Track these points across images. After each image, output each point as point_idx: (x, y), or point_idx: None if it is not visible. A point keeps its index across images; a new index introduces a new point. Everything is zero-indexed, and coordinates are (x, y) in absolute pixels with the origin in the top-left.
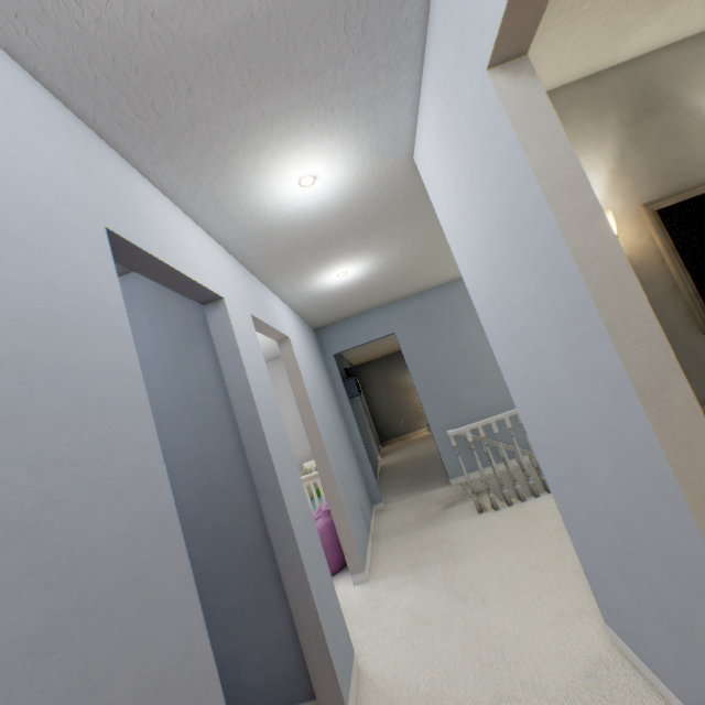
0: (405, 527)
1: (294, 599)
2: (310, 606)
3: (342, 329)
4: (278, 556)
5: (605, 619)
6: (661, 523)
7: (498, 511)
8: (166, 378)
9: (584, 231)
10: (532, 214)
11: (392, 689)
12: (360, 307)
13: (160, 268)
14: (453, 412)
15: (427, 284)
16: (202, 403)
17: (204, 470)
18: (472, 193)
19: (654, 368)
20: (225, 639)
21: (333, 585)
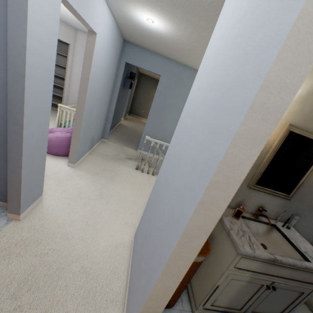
0: (107, 156)
1: (11, 172)
2: (18, 178)
3: (138, 52)
4: (9, 151)
5: (134, 236)
6: (155, 257)
7: (142, 173)
8: None
9: (244, 147)
10: (236, 105)
11: (48, 215)
12: (153, 48)
13: None
14: (157, 128)
15: (191, 65)
16: None
17: None
18: (231, 45)
19: (200, 228)
20: None
21: (44, 170)
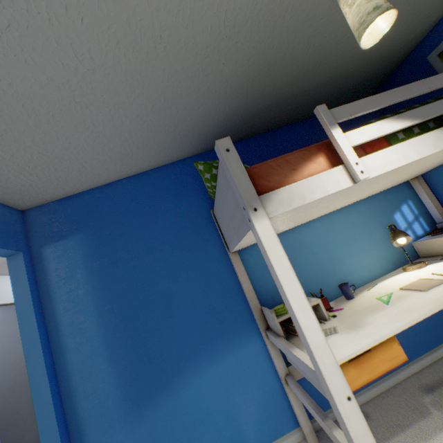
0: None
1: None
2: None
3: None
4: None
5: None
6: None
7: None
8: (7, 330)
9: None
10: None
11: None
12: None
13: (1, 304)
14: None
15: None
16: (20, 339)
17: (18, 365)
18: None
19: None
20: (20, 430)
21: None
